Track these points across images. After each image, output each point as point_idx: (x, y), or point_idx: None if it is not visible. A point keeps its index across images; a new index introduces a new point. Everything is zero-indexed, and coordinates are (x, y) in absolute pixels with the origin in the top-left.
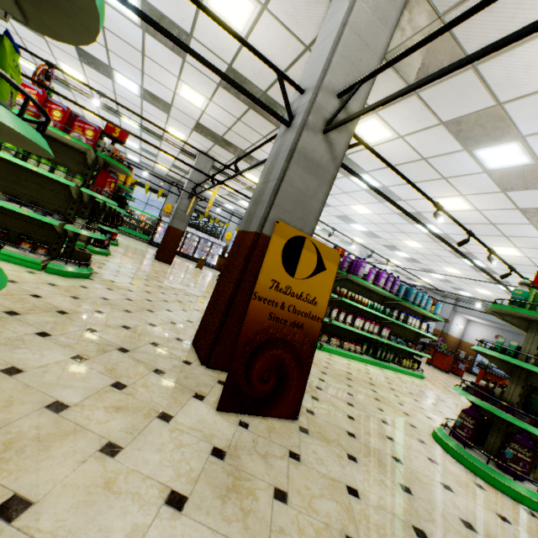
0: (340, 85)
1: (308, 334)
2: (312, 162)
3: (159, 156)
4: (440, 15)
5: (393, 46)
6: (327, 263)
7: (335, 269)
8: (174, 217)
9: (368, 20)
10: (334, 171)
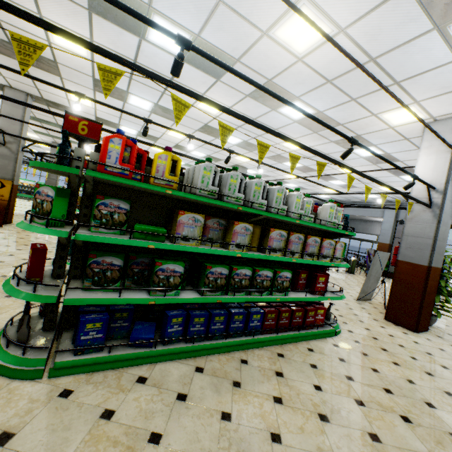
0: (6, 130)
1: (2, 205)
2: (3, 155)
3: (42, 147)
4: (42, 98)
5: (46, 104)
6: (7, 185)
7: (11, 186)
8: (46, 183)
9: (11, 108)
10: (15, 156)
